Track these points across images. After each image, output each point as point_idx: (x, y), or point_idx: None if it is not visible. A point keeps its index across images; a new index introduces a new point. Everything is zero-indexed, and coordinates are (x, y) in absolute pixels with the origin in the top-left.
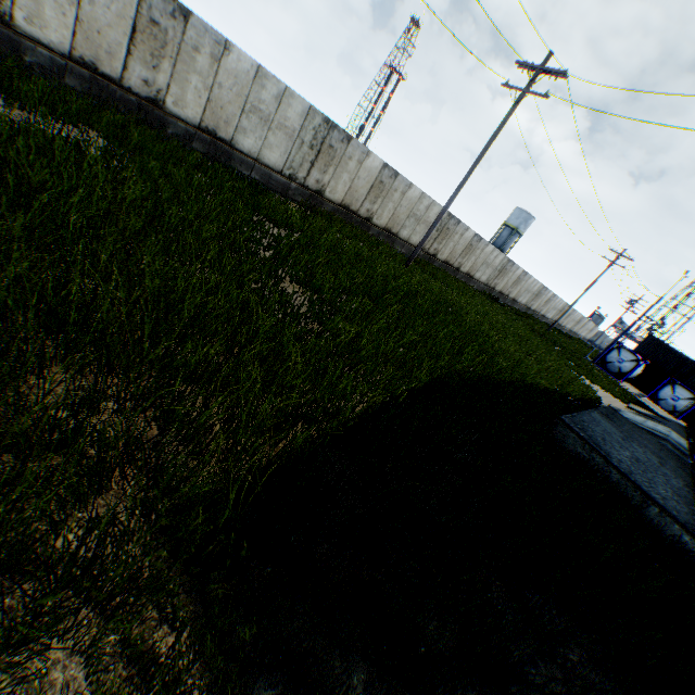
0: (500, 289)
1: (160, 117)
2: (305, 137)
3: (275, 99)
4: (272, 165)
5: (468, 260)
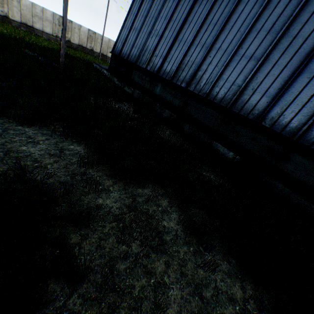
0: None
1: (9, 21)
2: (56, 23)
3: (41, 12)
4: (49, 33)
5: None
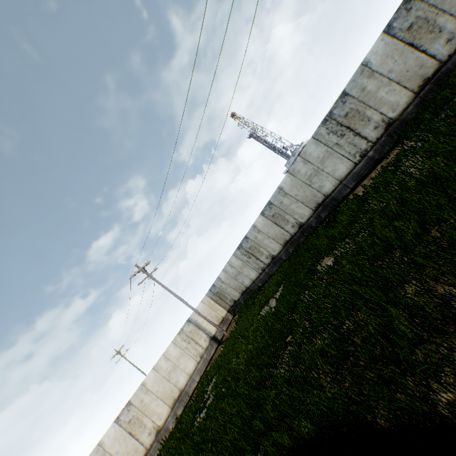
0: None
1: (307, 227)
2: (332, 141)
3: (305, 164)
4: (347, 171)
5: None
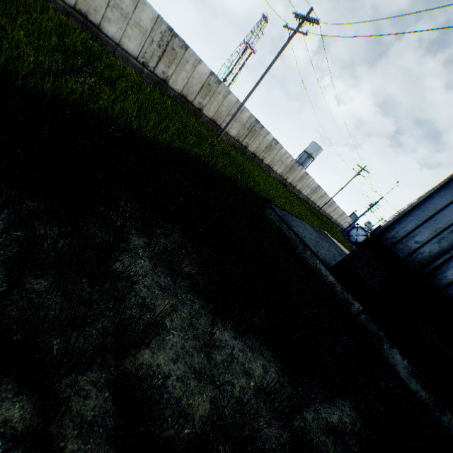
0: (290, 181)
1: None
2: (155, 38)
3: (132, 3)
4: (130, 52)
5: (269, 155)
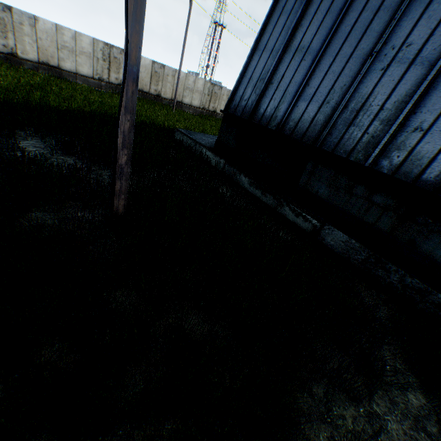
0: None
1: (18, 62)
2: (98, 56)
3: (72, 39)
4: (86, 75)
5: None
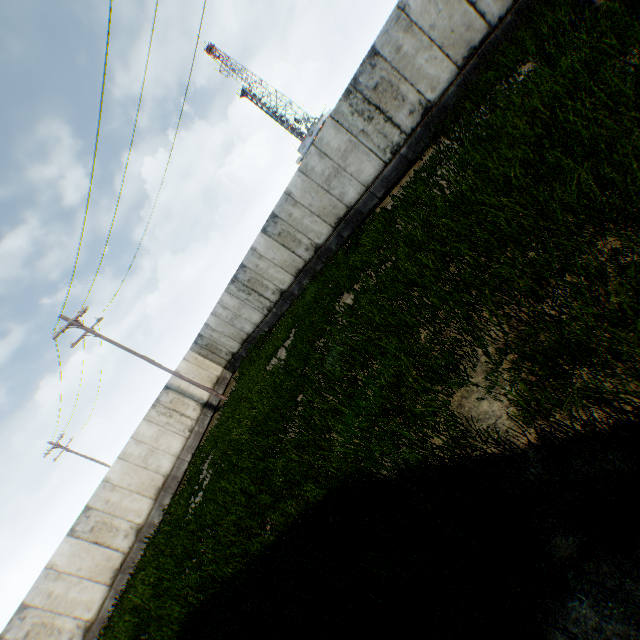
0: None
1: (325, 250)
2: (358, 127)
3: (321, 159)
4: (376, 173)
5: None
